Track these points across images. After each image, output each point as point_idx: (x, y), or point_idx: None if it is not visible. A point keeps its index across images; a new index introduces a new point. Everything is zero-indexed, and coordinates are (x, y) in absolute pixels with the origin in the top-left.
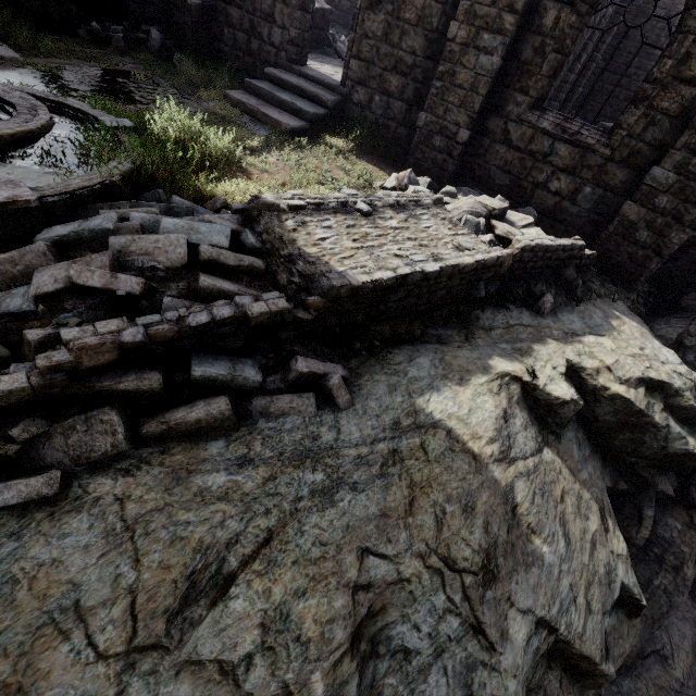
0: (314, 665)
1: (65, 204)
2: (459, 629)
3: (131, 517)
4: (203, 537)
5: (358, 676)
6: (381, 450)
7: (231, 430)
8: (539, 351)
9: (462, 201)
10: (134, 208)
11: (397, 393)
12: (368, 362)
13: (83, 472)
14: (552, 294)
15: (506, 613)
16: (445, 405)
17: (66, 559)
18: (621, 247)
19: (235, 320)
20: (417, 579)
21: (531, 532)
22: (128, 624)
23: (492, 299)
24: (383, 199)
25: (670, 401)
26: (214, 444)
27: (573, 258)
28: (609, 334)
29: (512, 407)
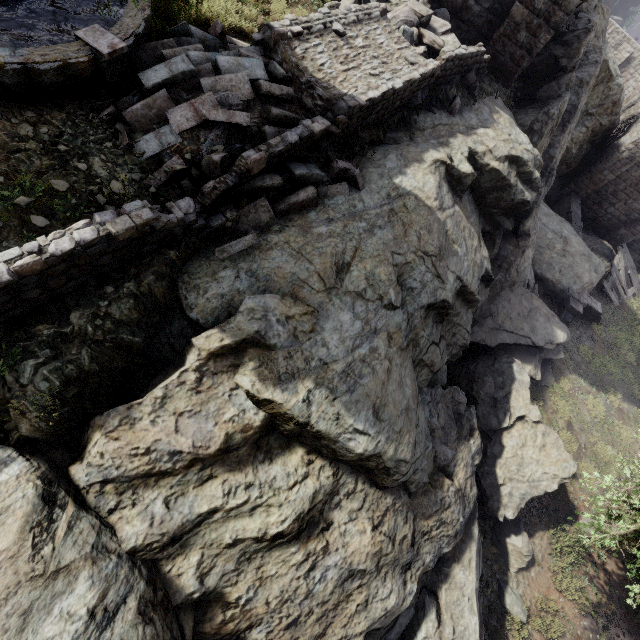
0: (389, 287)
1: (134, 47)
2: (431, 277)
3: (296, 248)
4: (332, 251)
5: (401, 292)
6: (386, 210)
7: (315, 206)
8: (453, 143)
9: (399, 10)
10: (177, 44)
11: (384, 178)
12: (362, 161)
13: (259, 234)
14: (460, 96)
15: (446, 272)
16: (411, 182)
17: (282, 266)
18: (506, 48)
19: (307, 137)
20: (413, 261)
21: (453, 243)
22: (322, 282)
23: (423, 105)
24: (348, 16)
25: (520, 170)
26: (311, 214)
27: (476, 63)
28: (492, 126)
29: (441, 181)
